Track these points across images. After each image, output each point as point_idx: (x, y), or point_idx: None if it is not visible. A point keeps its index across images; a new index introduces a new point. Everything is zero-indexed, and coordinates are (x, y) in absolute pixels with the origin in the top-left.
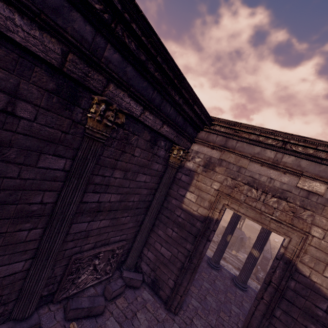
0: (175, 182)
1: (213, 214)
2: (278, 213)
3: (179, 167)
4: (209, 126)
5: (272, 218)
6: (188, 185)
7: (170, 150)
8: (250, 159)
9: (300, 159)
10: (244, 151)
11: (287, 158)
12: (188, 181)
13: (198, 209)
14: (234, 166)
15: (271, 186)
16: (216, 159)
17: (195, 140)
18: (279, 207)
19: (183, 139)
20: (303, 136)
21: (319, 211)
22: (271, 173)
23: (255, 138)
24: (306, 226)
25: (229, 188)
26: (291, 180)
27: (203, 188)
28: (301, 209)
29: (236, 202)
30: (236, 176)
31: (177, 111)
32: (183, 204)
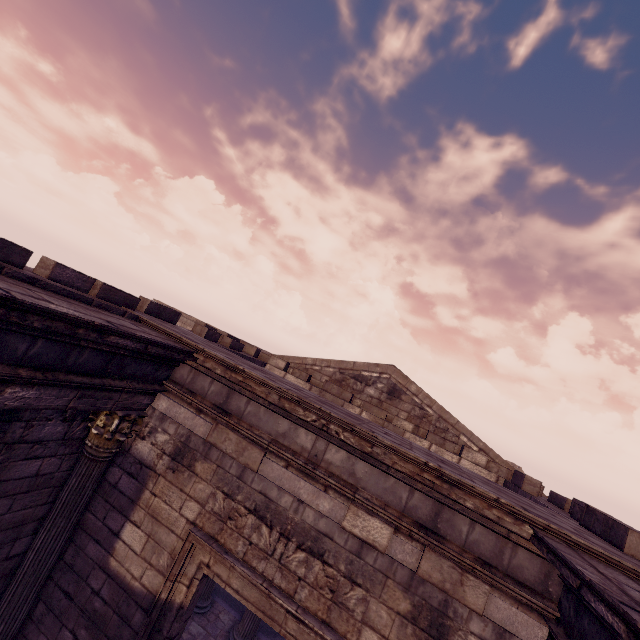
0: (102, 494)
1: (173, 592)
2: (305, 592)
3: (119, 453)
4: (190, 360)
5: (290, 609)
6: (132, 503)
7: (89, 415)
8: (267, 447)
9: (355, 458)
10: (260, 426)
11: (333, 453)
12: (134, 492)
13: (144, 573)
14: (233, 463)
15: (299, 520)
16: (200, 440)
17: (165, 385)
18: (308, 577)
19: (113, 395)
20: (348, 422)
21: (377, 590)
22: (302, 489)
23: (278, 401)
24: (353, 628)
25: (217, 520)
26: (336, 507)
27: (162, 515)
28: (347, 583)
29: (223, 562)
30: (234, 488)
31: (67, 343)
32: (111, 557)
